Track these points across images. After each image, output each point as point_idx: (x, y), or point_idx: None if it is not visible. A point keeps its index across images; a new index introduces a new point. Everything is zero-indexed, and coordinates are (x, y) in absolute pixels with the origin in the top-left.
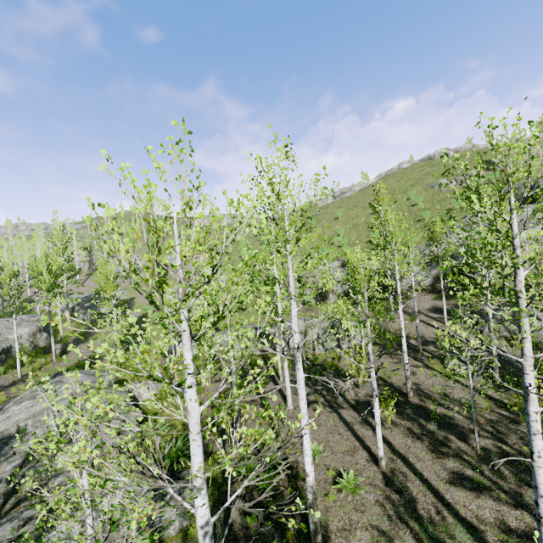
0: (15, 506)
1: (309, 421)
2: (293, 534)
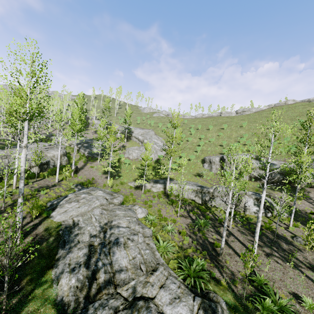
0: (98, 291)
1: None
2: None
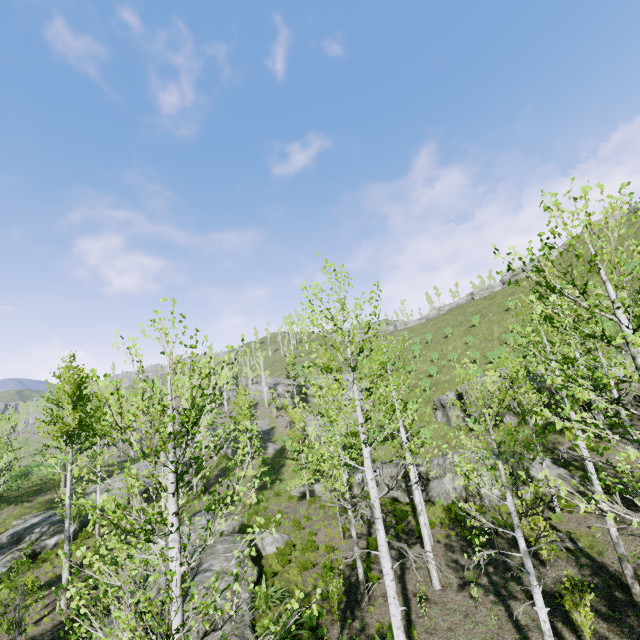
0: None
1: (399, 608)
2: None
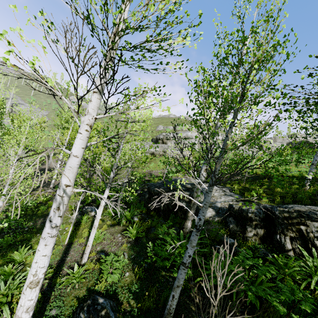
0: None
1: None
2: None
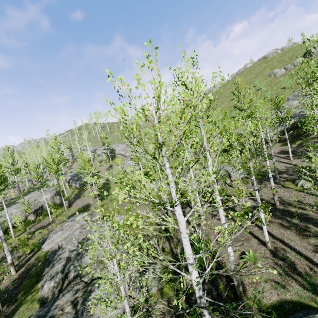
0: (68, 284)
1: (226, 224)
2: (223, 288)
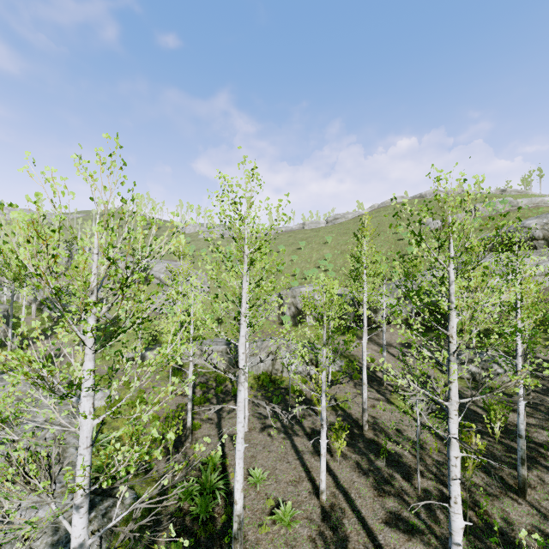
0: None
1: (244, 445)
2: None
